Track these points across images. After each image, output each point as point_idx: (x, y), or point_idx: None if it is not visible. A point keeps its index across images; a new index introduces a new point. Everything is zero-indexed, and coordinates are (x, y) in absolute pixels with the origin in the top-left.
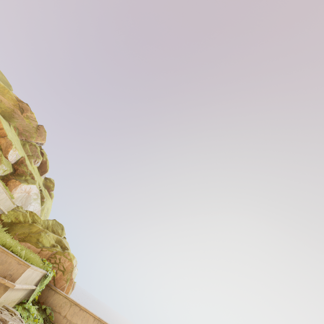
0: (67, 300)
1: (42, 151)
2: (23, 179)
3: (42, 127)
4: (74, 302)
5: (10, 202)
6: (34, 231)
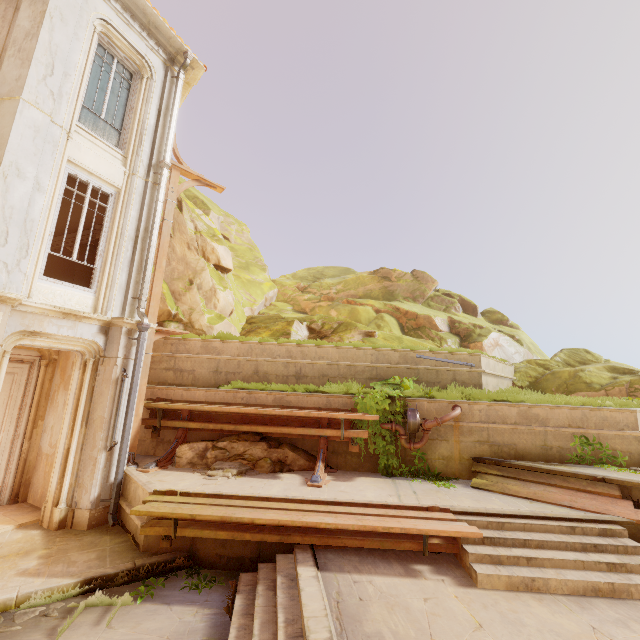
0: None
1: (444, 293)
2: (476, 337)
3: (416, 272)
4: None
5: (507, 367)
6: (567, 377)
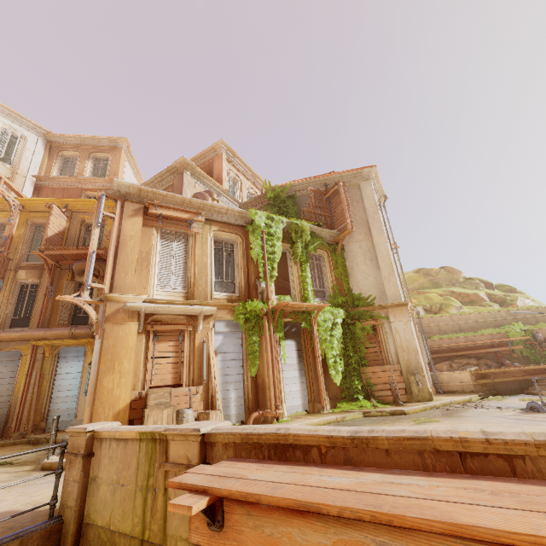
0: None
1: (465, 278)
2: (509, 302)
3: (446, 268)
4: None
5: None
6: None
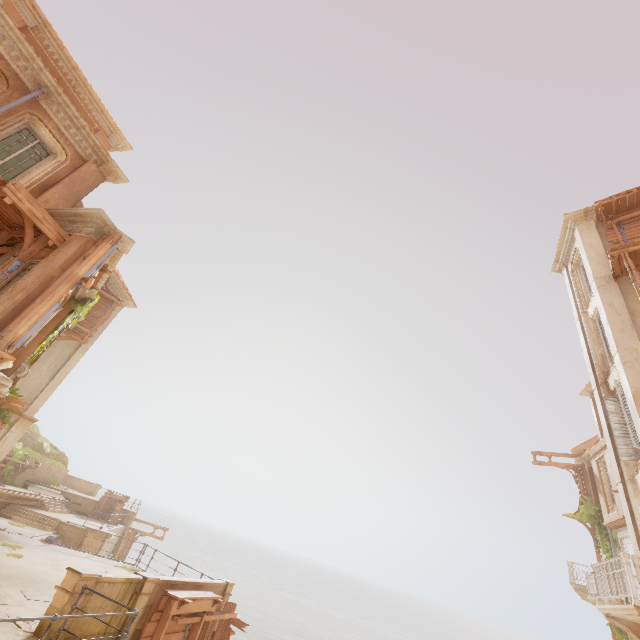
0: (70, 476)
1: None
2: None
3: None
4: (74, 477)
5: None
6: (38, 445)
